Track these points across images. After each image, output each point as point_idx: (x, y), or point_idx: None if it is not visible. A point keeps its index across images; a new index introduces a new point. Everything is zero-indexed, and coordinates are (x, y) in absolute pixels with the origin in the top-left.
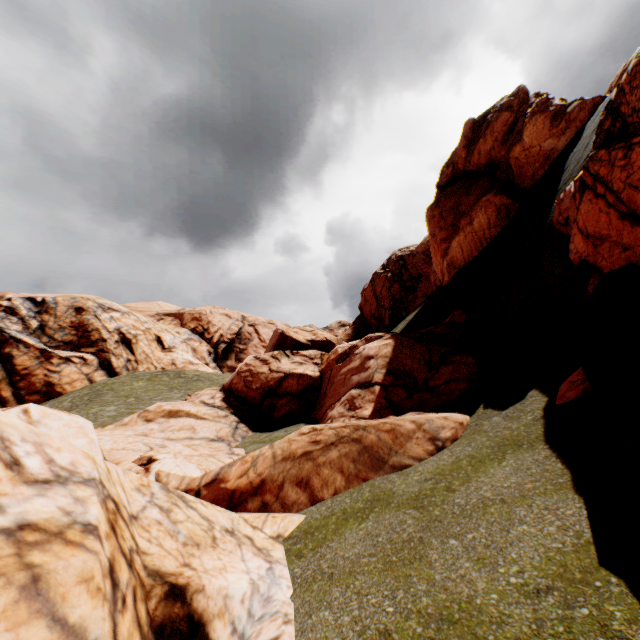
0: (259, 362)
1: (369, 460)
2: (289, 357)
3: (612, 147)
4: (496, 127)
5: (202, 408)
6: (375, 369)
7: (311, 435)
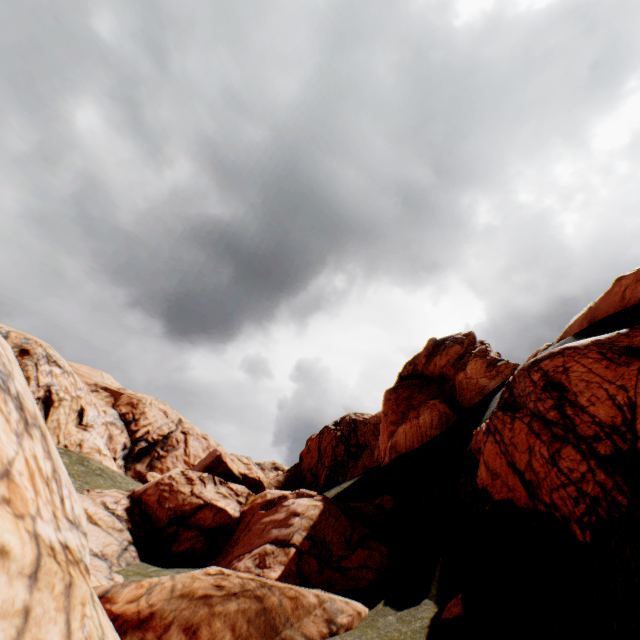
0: (184, 479)
1: (264, 625)
2: (216, 484)
3: (505, 412)
4: (450, 352)
5: (101, 510)
6: (297, 528)
7: (217, 577)
